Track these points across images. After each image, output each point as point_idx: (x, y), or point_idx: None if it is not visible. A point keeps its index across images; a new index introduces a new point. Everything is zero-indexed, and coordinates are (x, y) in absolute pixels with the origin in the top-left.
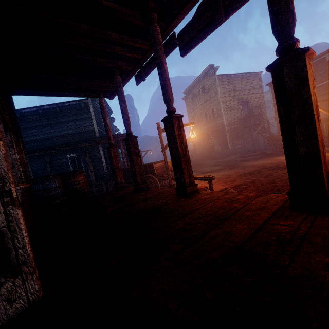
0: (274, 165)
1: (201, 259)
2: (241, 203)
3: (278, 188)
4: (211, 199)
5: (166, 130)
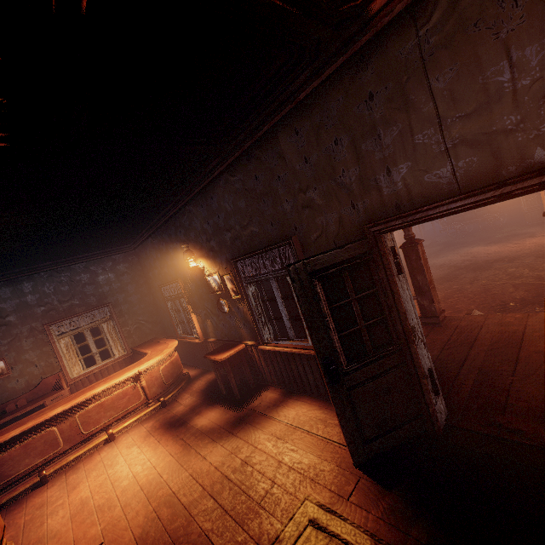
0: (470, 263)
1: (539, 371)
2: (518, 326)
3: (500, 297)
4: (476, 325)
5: (406, 257)
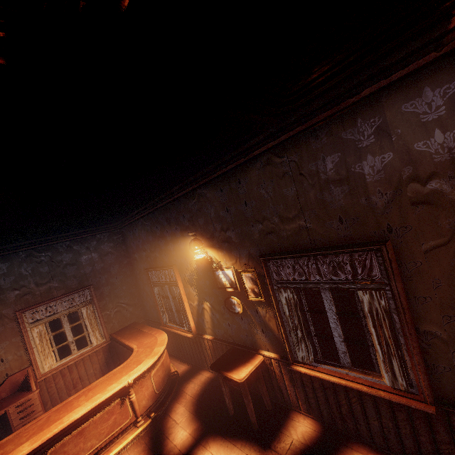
0: None
1: None
2: None
3: None
4: None
5: None
